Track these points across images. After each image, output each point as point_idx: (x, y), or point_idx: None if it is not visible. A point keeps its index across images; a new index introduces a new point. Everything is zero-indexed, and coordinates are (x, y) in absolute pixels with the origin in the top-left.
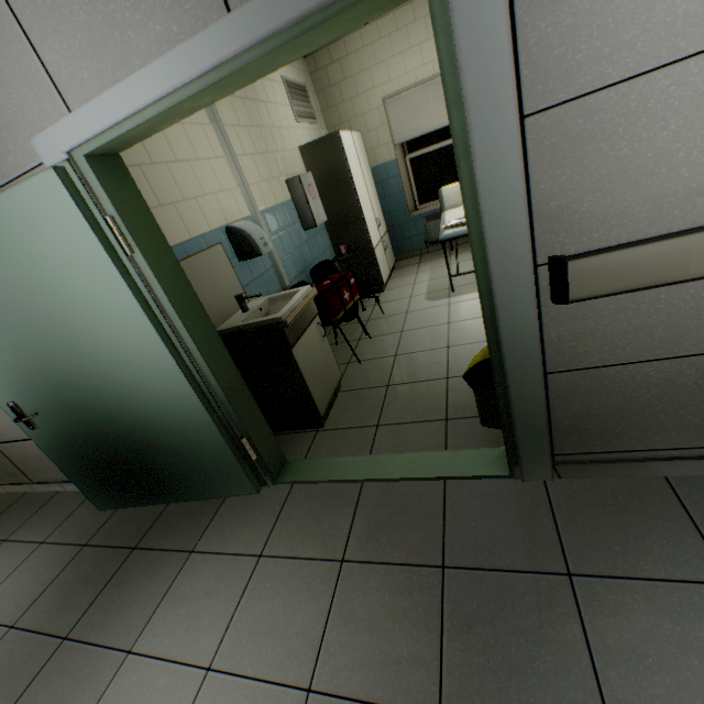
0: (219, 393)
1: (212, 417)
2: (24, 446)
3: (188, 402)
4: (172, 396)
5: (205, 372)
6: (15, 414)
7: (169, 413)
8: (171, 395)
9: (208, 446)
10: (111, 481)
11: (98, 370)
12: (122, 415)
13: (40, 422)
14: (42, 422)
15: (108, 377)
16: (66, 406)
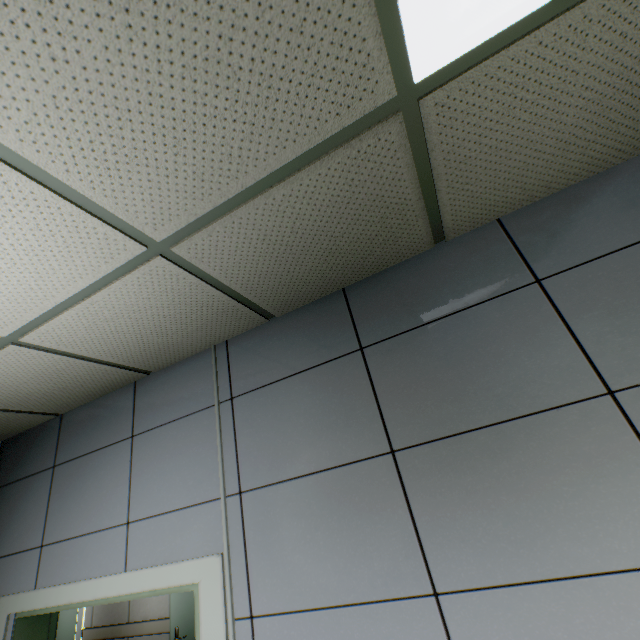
0: None
1: None
2: None
3: None
4: None
5: None
6: (175, 634)
7: None
8: None
9: None
10: None
11: None
12: None
13: None
14: None
15: None
16: None
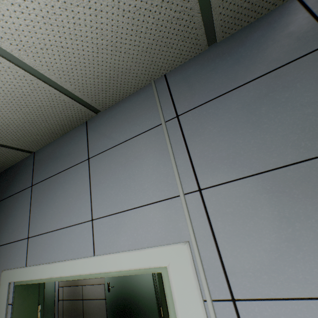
0: (158, 289)
1: (155, 296)
2: (92, 301)
3: (151, 289)
4: (148, 287)
5: (156, 281)
6: (107, 285)
7: (145, 292)
8: (148, 286)
9: (152, 306)
10: (119, 317)
11: (134, 275)
12: (133, 291)
13: (111, 289)
14: (112, 290)
15: (135, 278)
16: (121, 285)
